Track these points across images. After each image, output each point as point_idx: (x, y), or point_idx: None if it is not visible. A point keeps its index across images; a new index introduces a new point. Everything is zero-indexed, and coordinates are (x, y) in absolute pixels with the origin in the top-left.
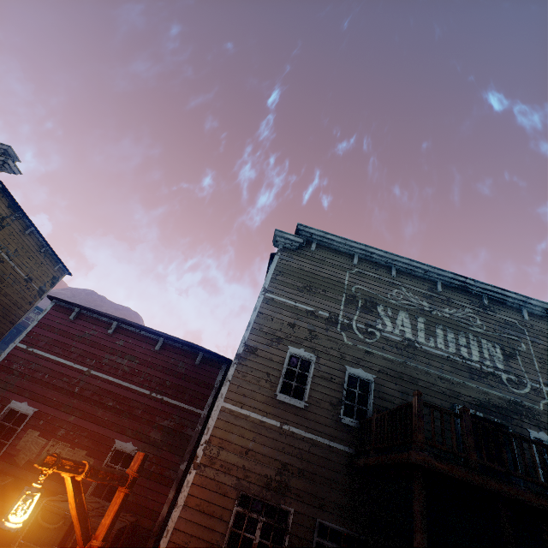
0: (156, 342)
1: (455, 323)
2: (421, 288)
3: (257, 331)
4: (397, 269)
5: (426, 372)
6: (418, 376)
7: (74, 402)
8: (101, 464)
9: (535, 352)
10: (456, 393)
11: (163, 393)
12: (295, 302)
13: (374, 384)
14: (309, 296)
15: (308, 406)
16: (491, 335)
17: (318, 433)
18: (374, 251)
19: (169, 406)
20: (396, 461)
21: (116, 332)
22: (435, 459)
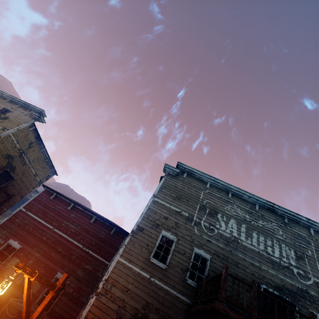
0: (92, 217)
1: (265, 231)
2: (246, 206)
3: (145, 219)
4: (232, 193)
5: (244, 259)
6: (238, 260)
7: (41, 245)
8: None
9: (318, 257)
10: (262, 276)
11: (90, 248)
12: (170, 205)
13: (210, 261)
14: (178, 202)
15: (168, 268)
16: (288, 241)
17: (171, 287)
18: (219, 181)
19: (91, 256)
20: (208, 308)
21: (72, 209)
22: (229, 309)
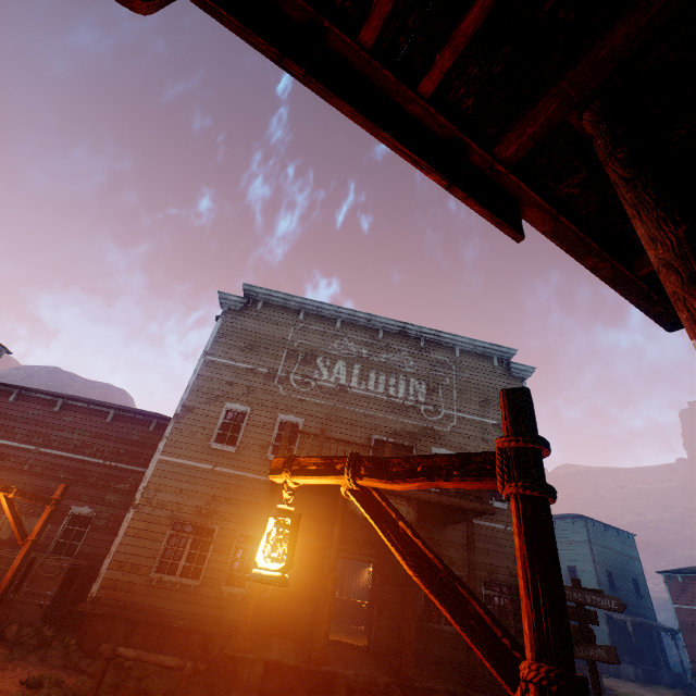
0: (107, 414)
1: (390, 366)
2: (364, 337)
3: (196, 392)
4: (343, 320)
5: (353, 412)
6: (344, 415)
7: (24, 478)
8: (59, 528)
9: (457, 384)
10: (376, 426)
11: (118, 460)
12: (236, 362)
13: (303, 427)
14: (251, 355)
15: (240, 450)
16: (420, 373)
17: (247, 470)
18: (320, 305)
19: (125, 471)
20: None
21: (63, 409)
22: None
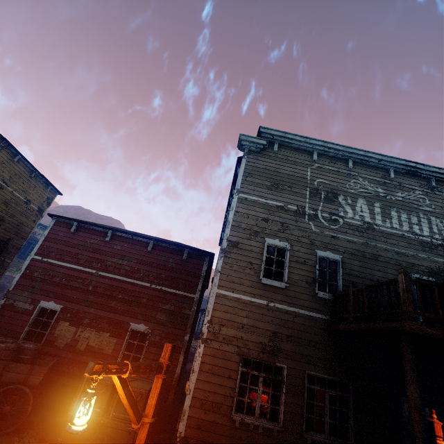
0: (147, 244)
1: (407, 204)
2: (376, 176)
3: (236, 228)
4: (353, 161)
5: (385, 249)
6: (378, 253)
7: (90, 297)
8: (123, 341)
9: None
10: (411, 264)
11: (161, 284)
12: (266, 200)
13: (341, 263)
14: (277, 193)
15: (288, 286)
16: (438, 212)
17: (299, 307)
18: (332, 146)
19: (168, 294)
20: (384, 328)
21: (113, 239)
22: (427, 326)
